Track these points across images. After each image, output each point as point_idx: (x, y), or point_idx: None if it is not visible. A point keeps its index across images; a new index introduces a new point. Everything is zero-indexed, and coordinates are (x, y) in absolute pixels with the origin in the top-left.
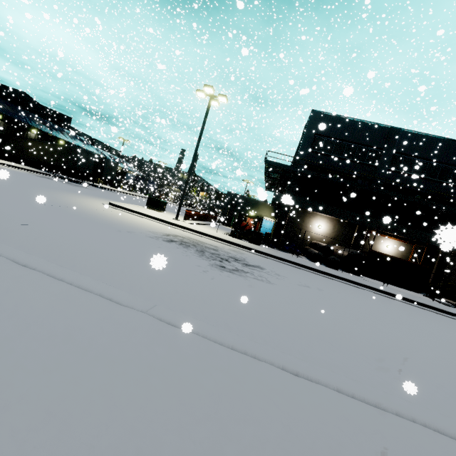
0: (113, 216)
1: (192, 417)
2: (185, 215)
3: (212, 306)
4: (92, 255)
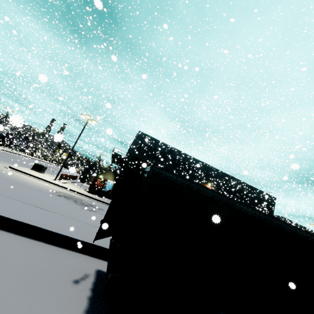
0: (22, 179)
1: (89, 231)
2: (60, 177)
3: (86, 220)
4: (39, 203)
